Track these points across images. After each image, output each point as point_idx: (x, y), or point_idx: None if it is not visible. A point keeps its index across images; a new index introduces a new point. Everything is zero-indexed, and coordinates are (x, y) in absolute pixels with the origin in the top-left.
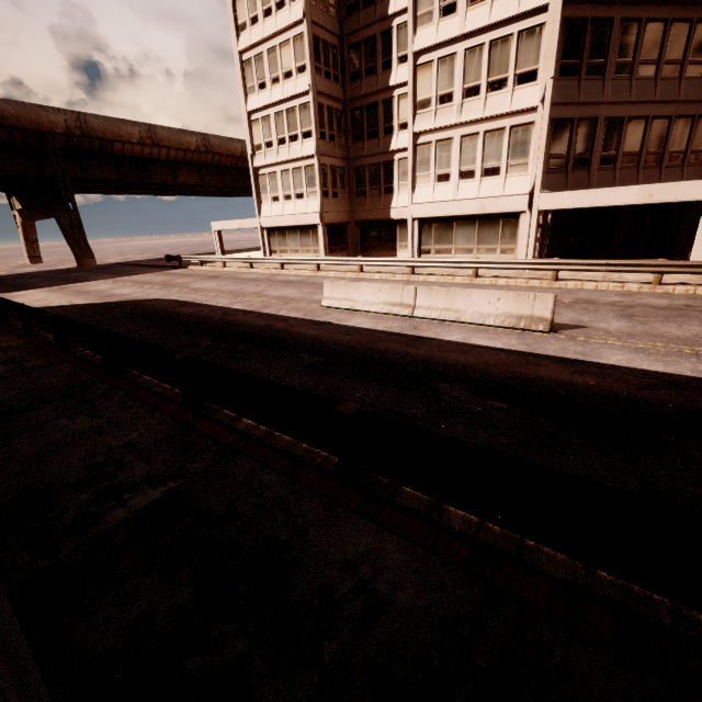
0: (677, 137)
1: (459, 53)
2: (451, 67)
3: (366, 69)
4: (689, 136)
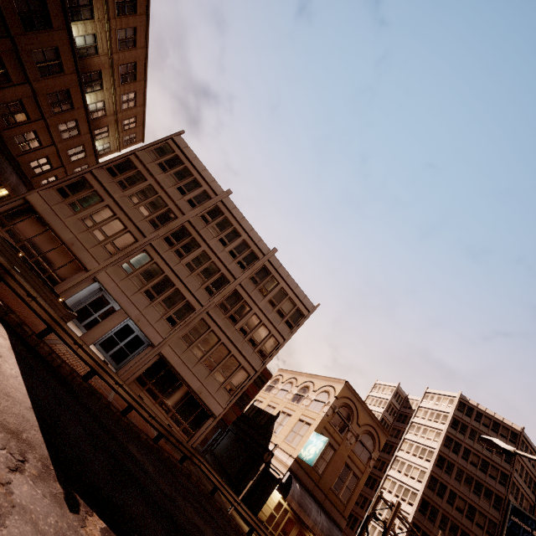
0: None
1: (377, 528)
2: (374, 530)
3: (361, 505)
4: None
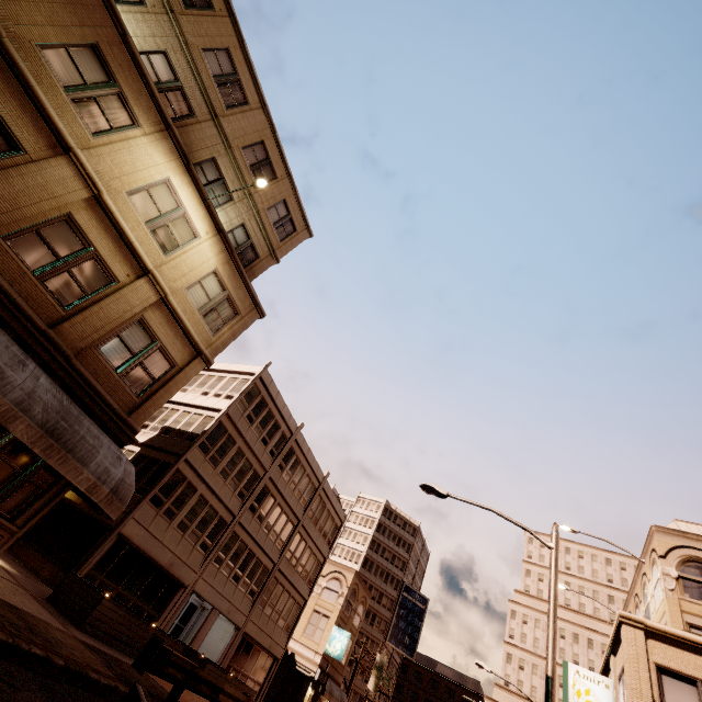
0: (353, 697)
1: None
2: None
3: None
4: (356, 699)
